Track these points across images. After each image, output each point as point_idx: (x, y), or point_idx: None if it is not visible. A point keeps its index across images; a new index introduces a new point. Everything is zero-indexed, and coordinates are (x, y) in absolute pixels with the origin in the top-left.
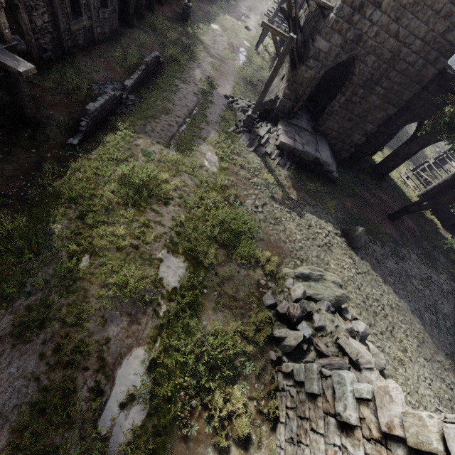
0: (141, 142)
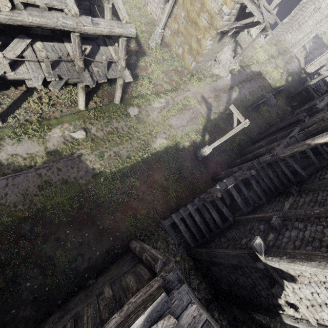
0: (270, 81)
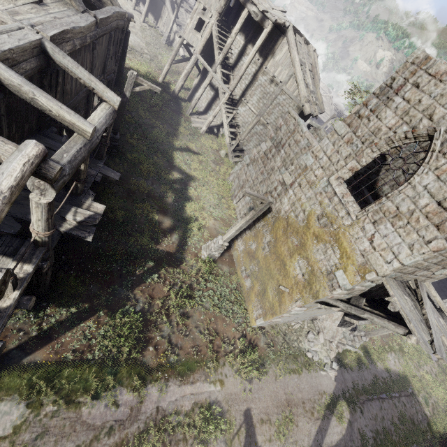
0: (428, 411)
